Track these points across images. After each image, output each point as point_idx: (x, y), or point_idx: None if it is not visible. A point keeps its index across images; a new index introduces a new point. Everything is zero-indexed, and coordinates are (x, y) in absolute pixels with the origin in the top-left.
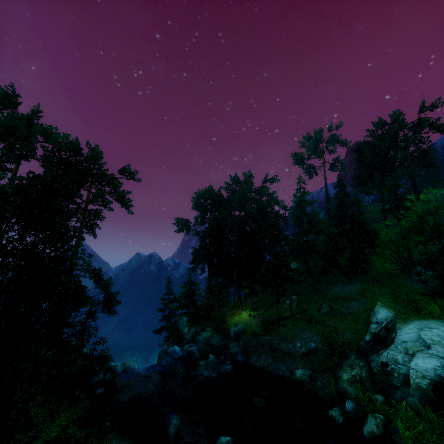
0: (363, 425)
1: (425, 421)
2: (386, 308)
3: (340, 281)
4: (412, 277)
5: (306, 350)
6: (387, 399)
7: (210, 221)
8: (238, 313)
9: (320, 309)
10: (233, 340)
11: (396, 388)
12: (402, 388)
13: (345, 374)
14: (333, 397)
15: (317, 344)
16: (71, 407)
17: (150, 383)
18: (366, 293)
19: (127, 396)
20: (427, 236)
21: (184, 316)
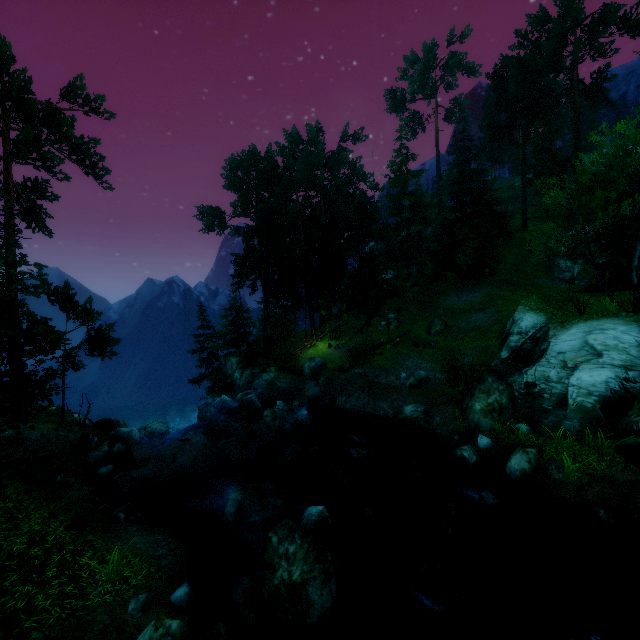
0: (503, 462)
1: (589, 447)
2: (533, 312)
3: (457, 289)
4: (554, 275)
5: (415, 381)
6: (533, 428)
7: (258, 205)
8: (312, 345)
9: (430, 328)
10: (309, 380)
11: (547, 413)
12: (556, 411)
13: (478, 404)
14: (459, 433)
15: (428, 372)
16: (51, 501)
17: (190, 448)
18: (495, 300)
19: (155, 470)
20: (619, 191)
21: (233, 357)
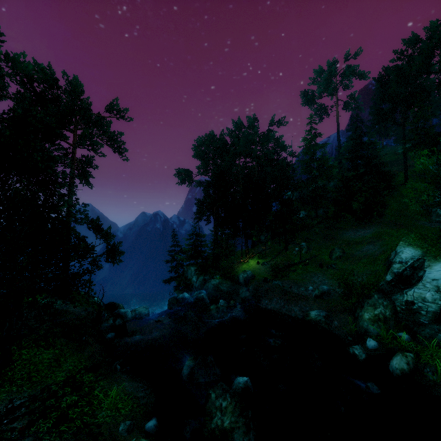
0: (387, 362)
1: None
2: (411, 247)
3: (353, 226)
4: (432, 218)
5: (319, 293)
6: (412, 337)
7: (213, 168)
8: (245, 261)
9: (331, 254)
10: (242, 286)
11: (424, 326)
12: (431, 325)
13: (367, 314)
14: (352, 335)
15: (329, 287)
16: (79, 352)
17: (161, 327)
18: (382, 235)
19: (139, 339)
20: None
21: (192, 266)
